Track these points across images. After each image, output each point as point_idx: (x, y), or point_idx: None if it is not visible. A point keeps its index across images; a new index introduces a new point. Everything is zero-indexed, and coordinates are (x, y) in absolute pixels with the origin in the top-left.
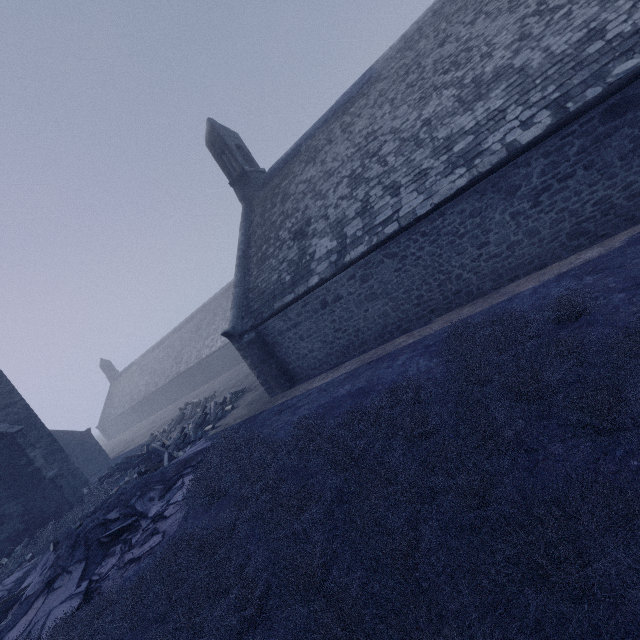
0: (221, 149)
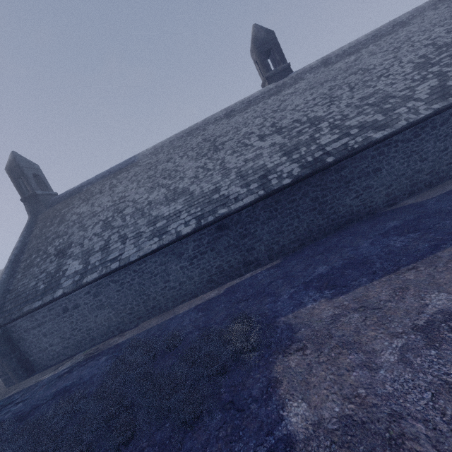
0: (18, 175)
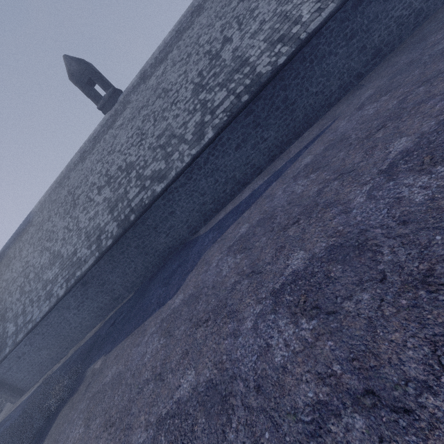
0: None
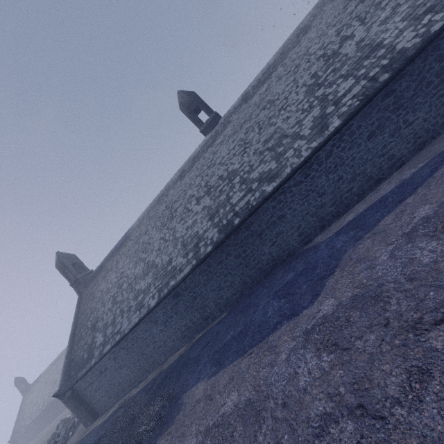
0: (63, 269)
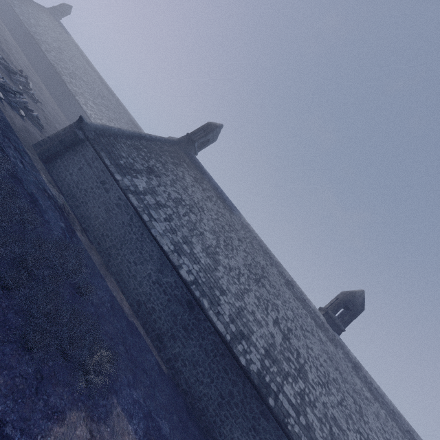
0: (206, 130)
